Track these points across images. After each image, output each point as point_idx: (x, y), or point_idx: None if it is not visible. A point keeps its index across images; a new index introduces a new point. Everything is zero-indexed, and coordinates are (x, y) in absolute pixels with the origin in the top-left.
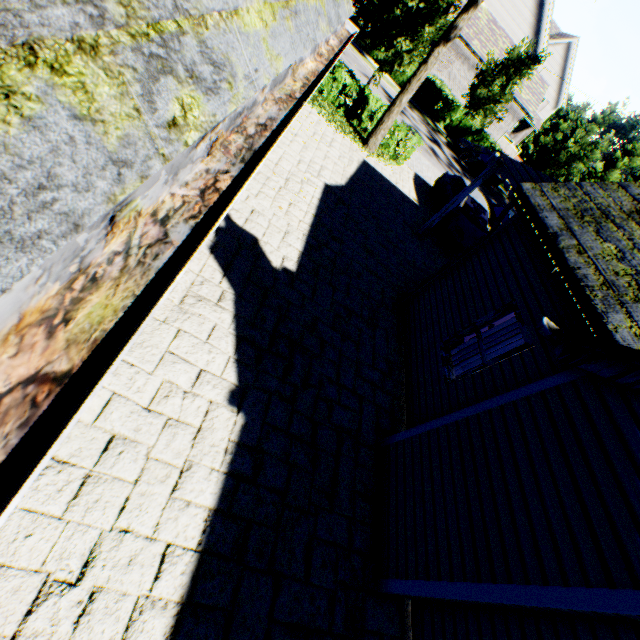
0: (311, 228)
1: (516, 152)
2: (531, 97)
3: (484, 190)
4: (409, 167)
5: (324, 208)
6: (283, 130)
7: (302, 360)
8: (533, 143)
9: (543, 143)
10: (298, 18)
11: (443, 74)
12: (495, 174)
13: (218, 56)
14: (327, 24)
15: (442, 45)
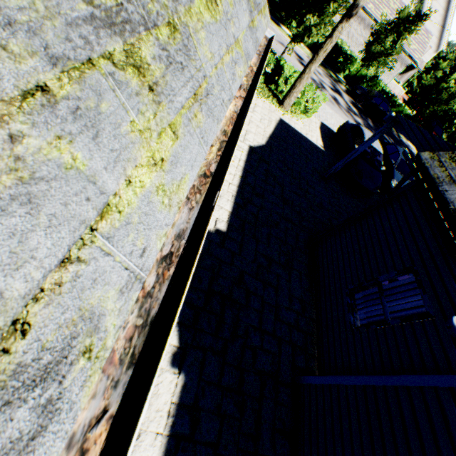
0: (238, 188)
1: (403, 91)
2: (417, 46)
3: (376, 126)
4: (316, 117)
5: (248, 168)
6: (187, 275)
7: (231, 313)
8: (416, 80)
9: (425, 80)
10: (210, 96)
11: (343, 34)
12: (386, 113)
13: (56, 342)
14: (244, 62)
15: (345, 21)
